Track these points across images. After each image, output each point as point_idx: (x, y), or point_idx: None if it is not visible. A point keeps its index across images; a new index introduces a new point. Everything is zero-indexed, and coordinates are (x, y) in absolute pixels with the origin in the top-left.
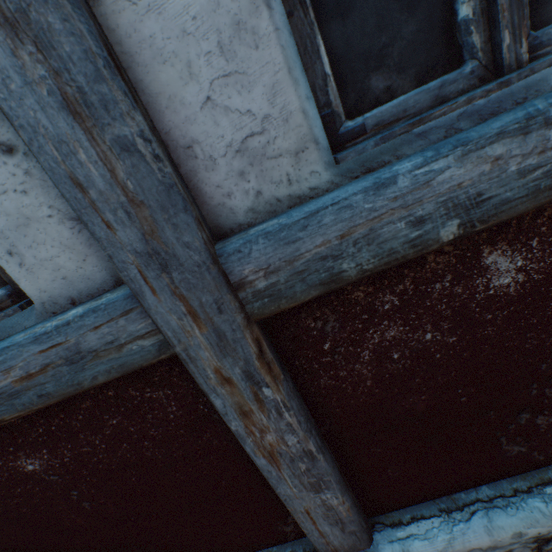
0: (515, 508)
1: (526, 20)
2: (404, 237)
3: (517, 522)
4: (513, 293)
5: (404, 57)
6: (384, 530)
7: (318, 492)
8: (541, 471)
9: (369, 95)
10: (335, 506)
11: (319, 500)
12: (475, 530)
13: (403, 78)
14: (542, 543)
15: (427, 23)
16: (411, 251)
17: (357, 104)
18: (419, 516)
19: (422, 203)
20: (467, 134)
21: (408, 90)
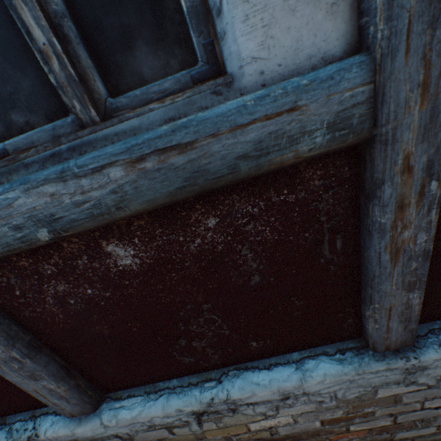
0: (184, 394)
1: (100, 91)
2: (13, 236)
3: (181, 403)
4: (138, 269)
5: (31, 102)
6: (110, 402)
7: (37, 381)
8: (209, 372)
9: (15, 125)
10: (55, 389)
11: (41, 385)
12: (157, 405)
13: (37, 117)
14: (200, 415)
15: (39, 81)
16: (24, 245)
17: (8, 131)
18: (133, 395)
19: (14, 217)
20: (31, 175)
21: (44, 125)
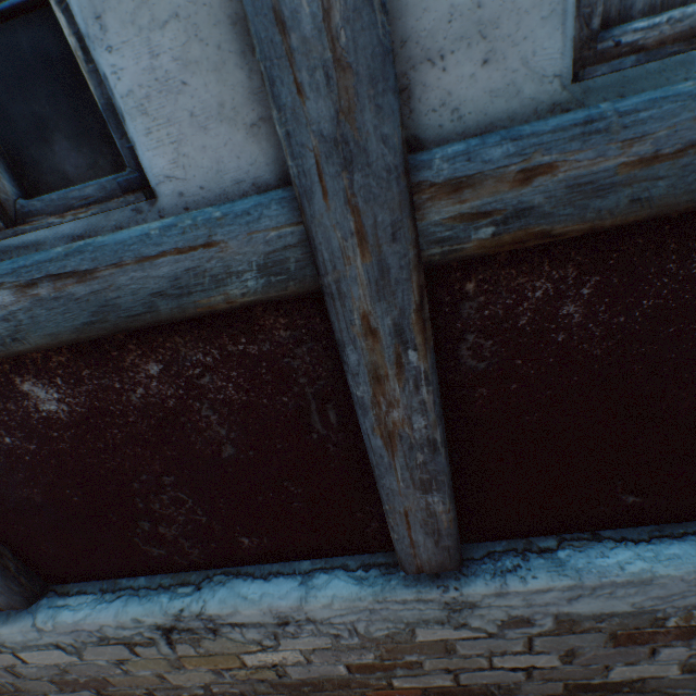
0: (149, 599)
1: (7, 190)
2: None
3: (141, 610)
4: (68, 419)
5: None
6: (53, 597)
7: None
8: (189, 574)
9: None
10: None
11: None
12: (111, 610)
13: None
14: (168, 632)
15: None
16: None
17: None
18: (84, 591)
19: None
20: None
21: None
